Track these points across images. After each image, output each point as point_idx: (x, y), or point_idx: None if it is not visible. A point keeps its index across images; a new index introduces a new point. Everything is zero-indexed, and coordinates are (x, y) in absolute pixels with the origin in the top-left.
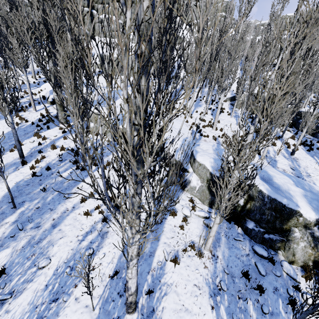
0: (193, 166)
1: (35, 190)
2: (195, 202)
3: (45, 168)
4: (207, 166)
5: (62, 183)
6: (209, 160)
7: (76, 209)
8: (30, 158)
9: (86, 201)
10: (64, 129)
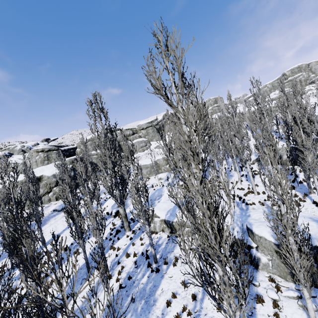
0: (254, 240)
1: (125, 302)
2: (276, 280)
3: (127, 277)
4: (267, 236)
5: (145, 290)
6: (266, 230)
7: (165, 315)
8: (113, 271)
9: (171, 304)
10: (130, 236)
